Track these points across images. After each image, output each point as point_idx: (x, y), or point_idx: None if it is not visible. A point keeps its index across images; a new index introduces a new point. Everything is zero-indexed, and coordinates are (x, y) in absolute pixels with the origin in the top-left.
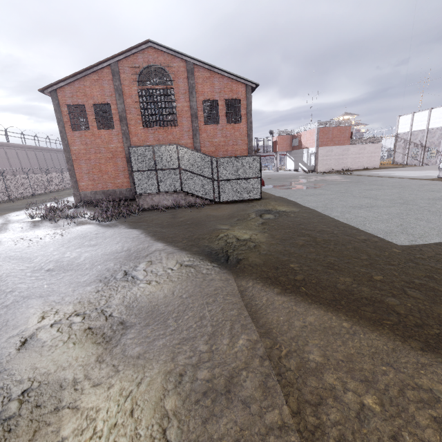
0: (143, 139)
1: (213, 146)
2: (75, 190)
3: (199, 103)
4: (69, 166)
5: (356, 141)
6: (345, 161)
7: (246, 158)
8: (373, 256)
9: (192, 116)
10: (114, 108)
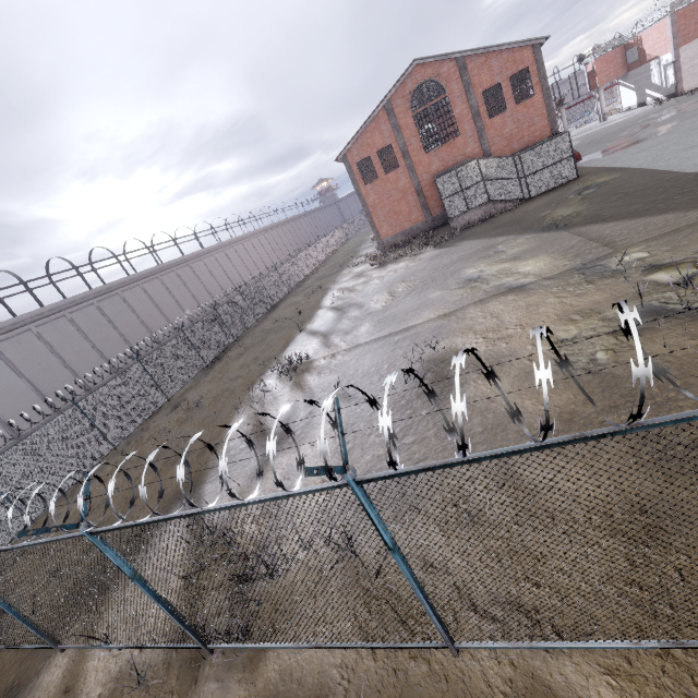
0: (428, 165)
1: (504, 140)
2: (378, 240)
3: (479, 98)
4: (369, 220)
5: None
6: None
7: (552, 141)
8: (668, 187)
9: (473, 117)
10: (395, 147)
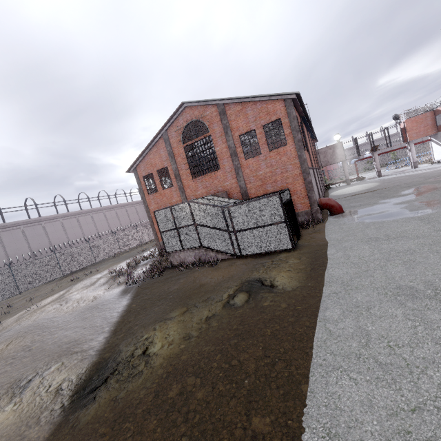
0: (195, 189)
1: (258, 180)
2: (156, 241)
3: (236, 140)
4: (150, 223)
5: None
6: None
7: (262, 201)
8: None
9: (231, 155)
10: (170, 169)
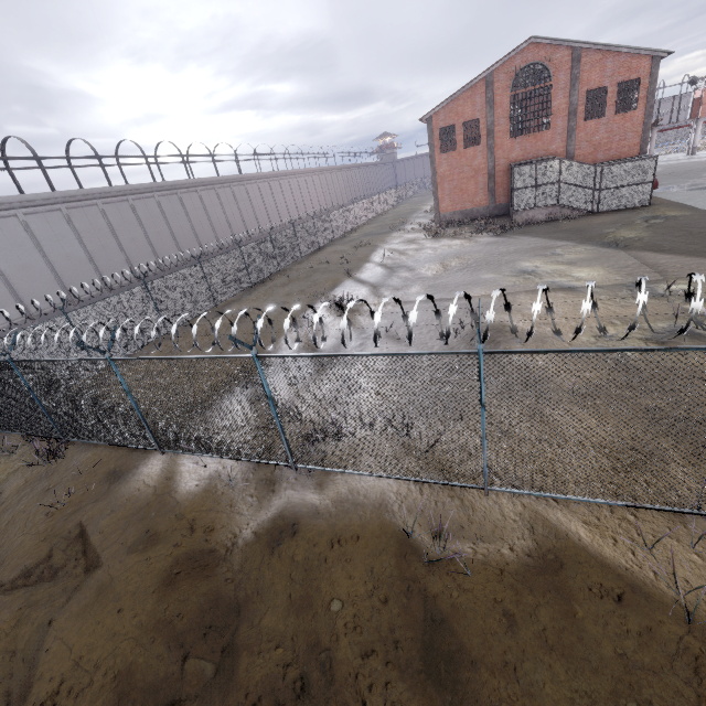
0: (509, 151)
1: (590, 147)
2: (436, 213)
3: (582, 96)
4: (434, 189)
5: None
6: None
7: (638, 162)
8: None
9: (569, 114)
10: (482, 123)
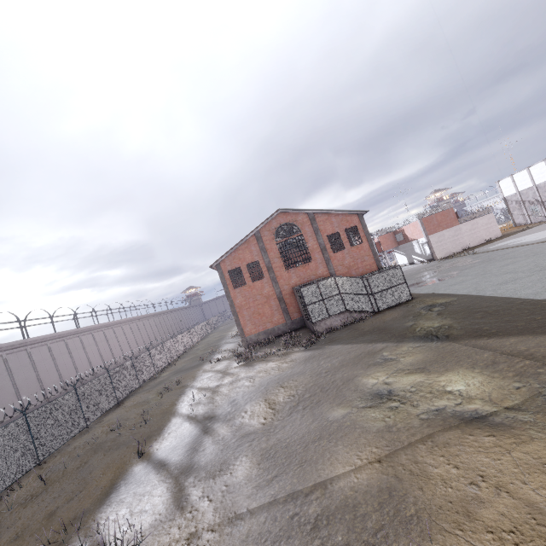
0: (288, 279)
1: (345, 268)
2: (242, 337)
3: (325, 239)
4: (235, 318)
5: (465, 219)
6: (462, 240)
7: (389, 270)
8: (531, 309)
9: (322, 250)
10: (261, 263)
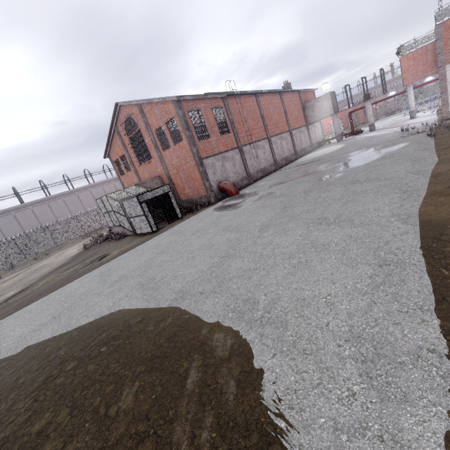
0: (143, 173)
1: (174, 168)
2: None
3: (155, 135)
4: None
5: None
6: None
7: (132, 199)
8: None
9: (155, 147)
10: (127, 157)
